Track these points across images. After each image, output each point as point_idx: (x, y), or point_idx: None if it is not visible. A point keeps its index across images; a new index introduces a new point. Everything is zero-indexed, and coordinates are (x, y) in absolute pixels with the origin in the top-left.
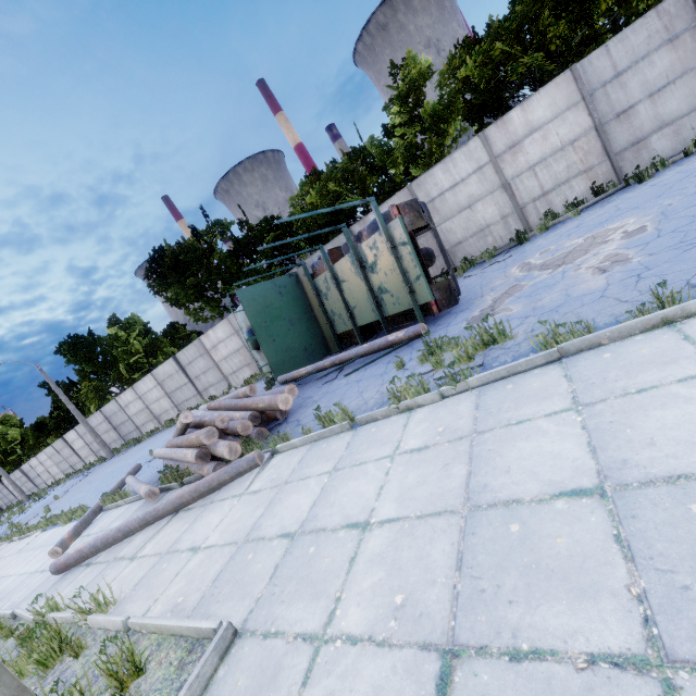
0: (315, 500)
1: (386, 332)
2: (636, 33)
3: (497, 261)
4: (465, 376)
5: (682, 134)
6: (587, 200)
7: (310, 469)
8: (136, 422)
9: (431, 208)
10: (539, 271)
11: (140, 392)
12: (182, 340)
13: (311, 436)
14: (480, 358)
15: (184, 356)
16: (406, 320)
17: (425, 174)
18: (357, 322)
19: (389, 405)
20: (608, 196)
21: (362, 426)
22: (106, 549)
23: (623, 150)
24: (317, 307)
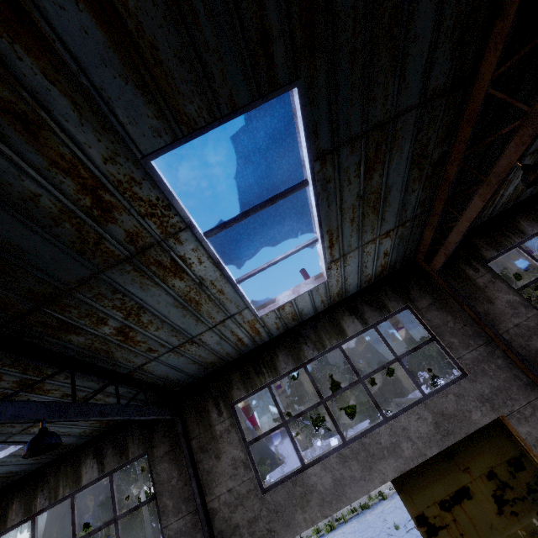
0: None
1: None
2: None
3: None
4: None
5: None
6: None
7: None
8: None
9: None
10: None
11: None
12: None
13: None
14: None
15: None
16: None
17: None
18: None
19: None
20: None
21: None
22: None
23: None
24: None
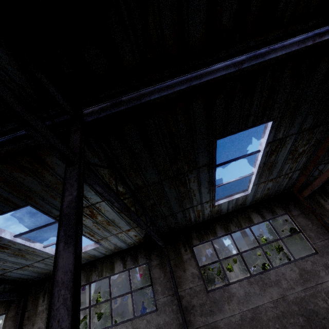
0: None
1: None
2: None
3: None
4: None
5: None
6: None
7: None
8: None
9: None
10: None
11: None
12: None
13: None
14: None
15: None
16: None
17: None
18: None
19: None
20: None
21: None
22: None
23: None
24: None
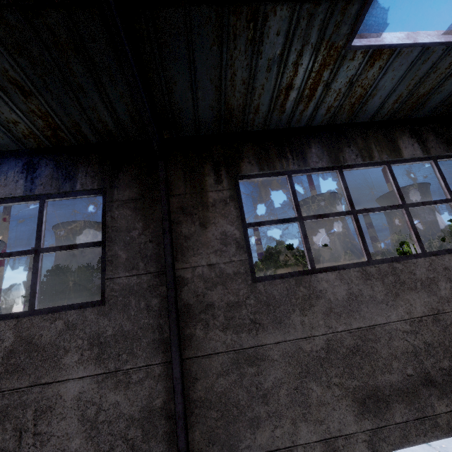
0: None
1: None
2: None
3: None
4: None
5: None
6: None
7: None
8: None
9: None
10: None
11: None
12: None
13: None
14: None
15: None
16: None
17: None
18: None
19: None
20: None
21: None
22: None
23: None
24: None
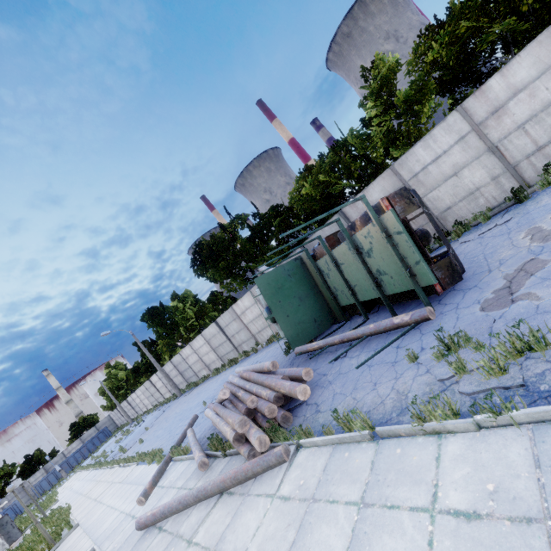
0: (348, 549)
1: (389, 309)
2: None
3: (496, 224)
4: (508, 409)
5: None
6: None
7: (336, 488)
8: (194, 369)
9: (415, 182)
10: None
11: (195, 347)
12: (220, 304)
13: (332, 439)
14: (515, 369)
15: (222, 320)
16: (407, 297)
17: (406, 154)
18: (358, 298)
19: (412, 423)
20: None
21: (384, 440)
22: (172, 515)
23: None
24: (320, 283)
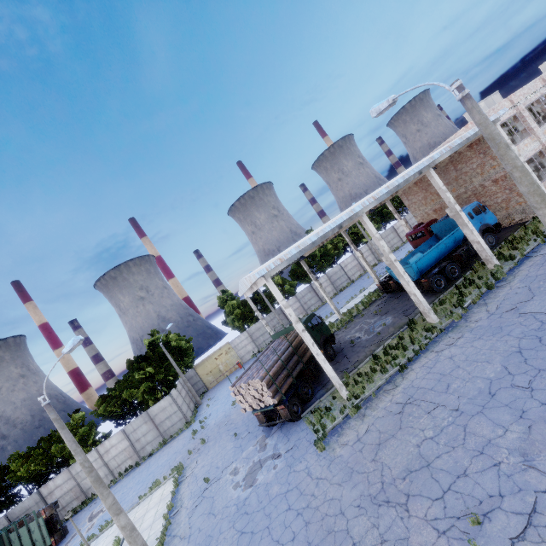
0: None
1: None
2: (137, 420)
3: (95, 502)
4: None
5: (153, 445)
6: (133, 466)
7: None
8: None
9: (78, 475)
10: (88, 522)
11: None
12: None
13: None
14: None
15: None
16: None
17: (75, 463)
18: None
19: None
20: (134, 468)
21: None
22: None
23: (140, 450)
24: None
